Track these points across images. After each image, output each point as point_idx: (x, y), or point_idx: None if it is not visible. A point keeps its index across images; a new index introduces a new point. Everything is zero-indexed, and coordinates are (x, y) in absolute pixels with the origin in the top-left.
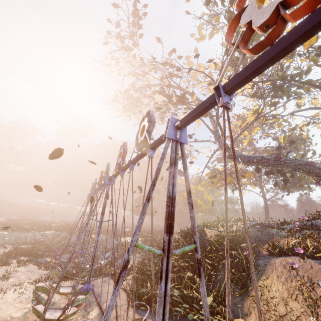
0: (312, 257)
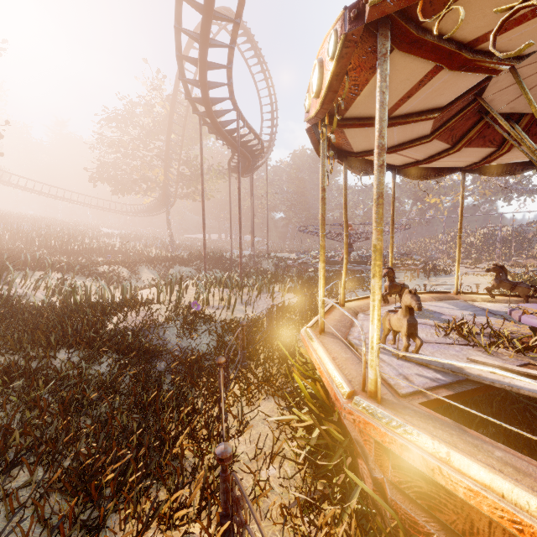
0: None
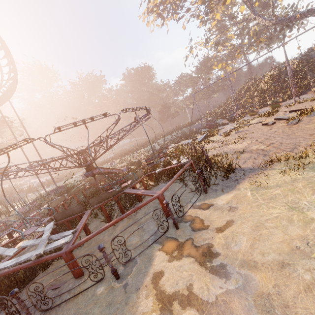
0: None
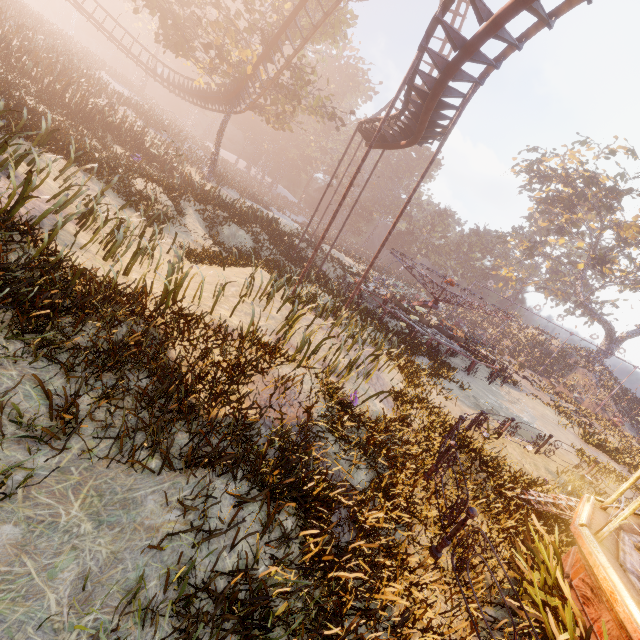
0: (589, 371)
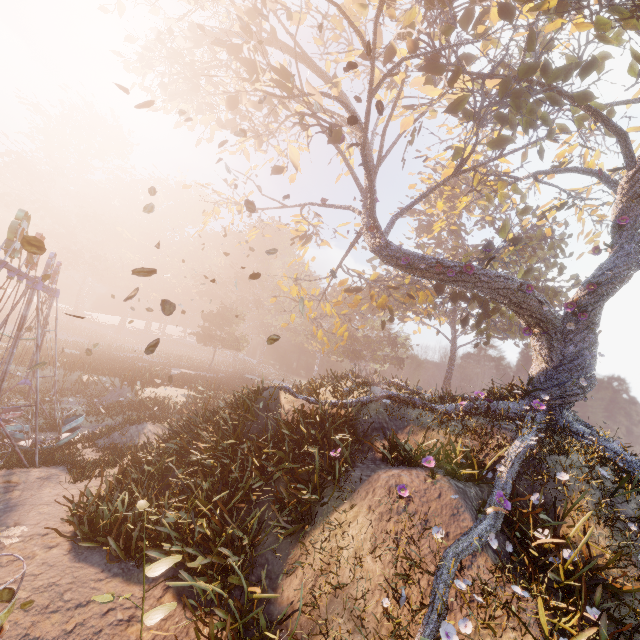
0: (453, 475)
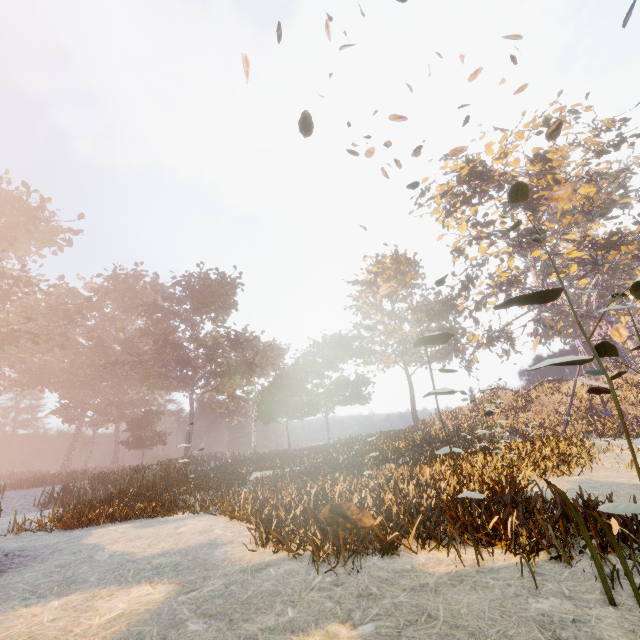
0: None
